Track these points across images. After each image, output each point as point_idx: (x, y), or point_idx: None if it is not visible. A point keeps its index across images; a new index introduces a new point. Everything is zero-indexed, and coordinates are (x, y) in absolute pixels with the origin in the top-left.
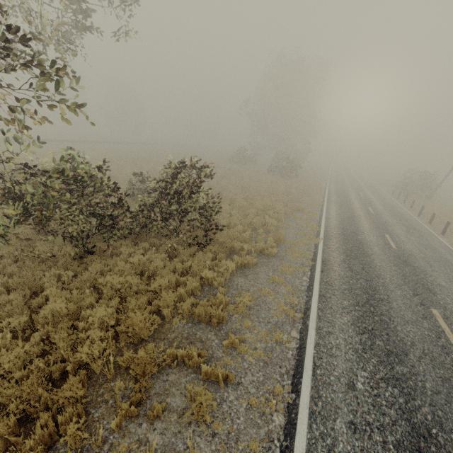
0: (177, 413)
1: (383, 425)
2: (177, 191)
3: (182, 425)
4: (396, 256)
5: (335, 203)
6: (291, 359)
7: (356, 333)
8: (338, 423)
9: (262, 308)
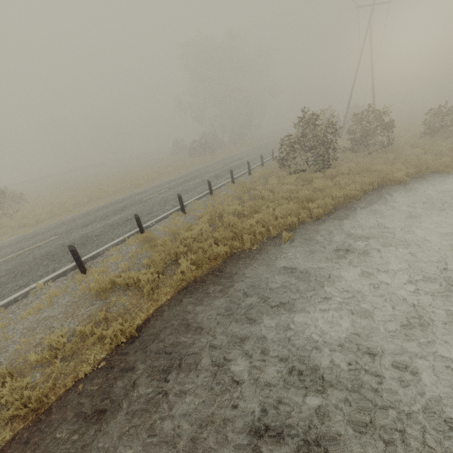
0: None
1: None
2: None
3: None
4: (126, 205)
5: (192, 171)
6: None
7: None
8: None
9: None
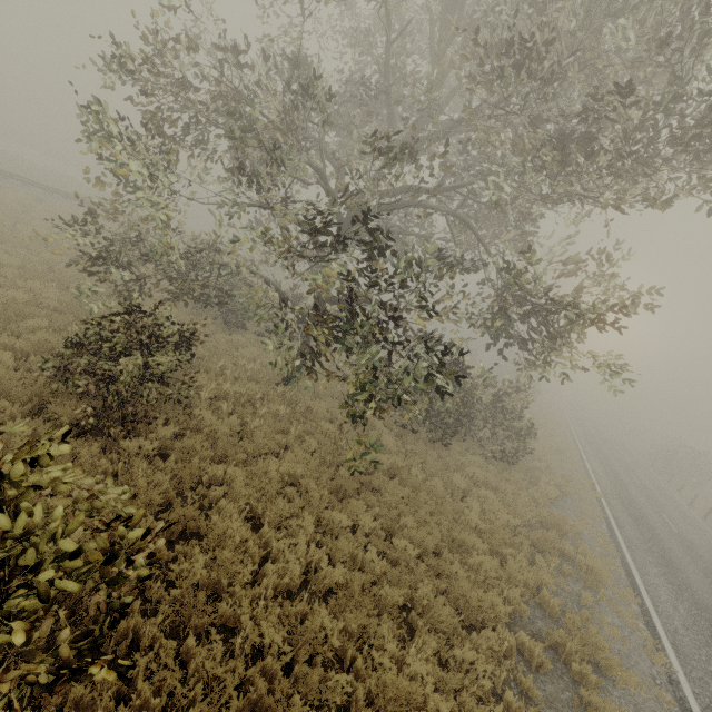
0: (574, 578)
1: (704, 634)
2: (507, 408)
3: (582, 585)
4: (680, 539)
5: (593, 455)
6: (625, 579)
7: (667, 582)
8: (675, 622)
9: (584, 537)
